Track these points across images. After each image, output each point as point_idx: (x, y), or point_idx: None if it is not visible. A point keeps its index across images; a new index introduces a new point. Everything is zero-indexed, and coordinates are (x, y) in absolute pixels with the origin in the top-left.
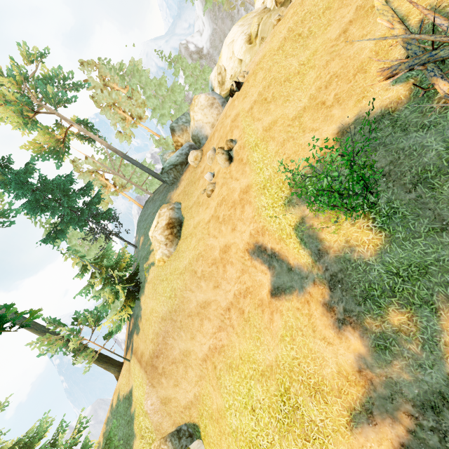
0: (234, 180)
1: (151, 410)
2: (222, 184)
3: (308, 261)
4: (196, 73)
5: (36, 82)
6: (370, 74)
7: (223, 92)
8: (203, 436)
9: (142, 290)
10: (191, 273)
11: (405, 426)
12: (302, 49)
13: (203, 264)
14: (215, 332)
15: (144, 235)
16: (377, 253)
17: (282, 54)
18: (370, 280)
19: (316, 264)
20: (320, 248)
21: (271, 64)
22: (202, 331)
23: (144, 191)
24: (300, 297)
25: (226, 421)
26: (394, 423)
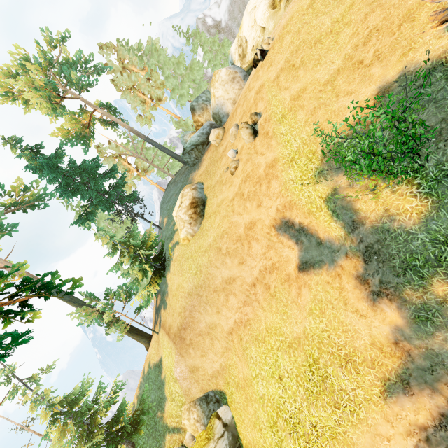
0: (259, 155)
1: (181, 376)
2: (246, 160)
3: (340, 233)
4: (215, 48)
5: (60, 68)
6: (419, 22)
7: (244, 66)
8: (230, 402)
9: (167, 268)
10: (216, 250)
11: (446, 397)
12: (336, 4)
13: (228, 241)
14: (240, 307)
15: (168, 216)
16: (421, 221)
17: (312, 13)
18: (411, 250)
19: (349, 236)
20: (355, 218)
21: (300, 25)
22: (227, 306)
23: (166, 173)
24: (330, 271)
25: (253, 389)
26: (434, 394)
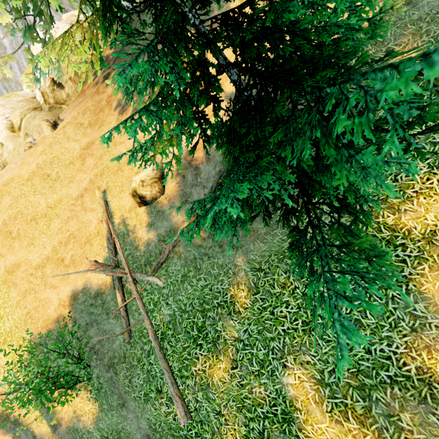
0: None
1: None
2: None
3: (48, 429)
4: None
5: None
6: (93, 249)
7: None
8: None
9: None
10: None
11: None
12: (51, 190)
13: None
14: None
15: None
16: (94, 421)
17: (31, 187)
18: None
19: (54, 434)
20: (55, 419)
21: (19, 193)
22: None
23: None
24: None
25: None
26: None
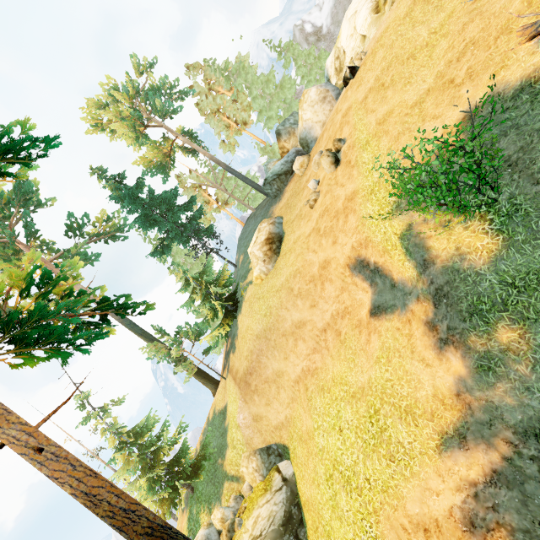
0: (339, 186)
1: (243, 423)
2: (325, 192)
3: (413, 274)
4: (310, 61)
5: (146, 95)
6: (515, 35)
7: (340, 82)
8: (292, 457)
9: (239, 310)
10: (288, 290)
11: (500, 453)
12: (436, 12)
13: (301, 281)
14: (309, 354)
15: (244, 253)
16: (490, 261)
17: (409, 23)
18: (479, 293)
19: (420, 277)
20: (426, 257)
21: (394, 38)
22: (296, 352)
23: (246, 206)
24: (402, 316)
25: (314, 442)
26: (489, 449)
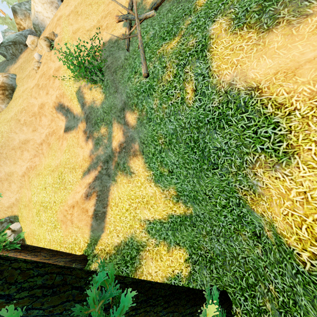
0: (52, 62)
1: None
2: (44, 63)
3: (80, 110)
4: None
5: None
6: None
7: None
8: (20, 219)
9: None
10: (16, 121)
11: (98, 170)
12: None
13: (26, 115)
14: (31, 158)
15: None
16: (101, 103)
17: None
18: (97, 116)
19: (82, 111)
20: (84, 102)
21: None
22: (22, 158)
23: None
24: (76, 130)
25: (33, 202)
26: (95, 171)
